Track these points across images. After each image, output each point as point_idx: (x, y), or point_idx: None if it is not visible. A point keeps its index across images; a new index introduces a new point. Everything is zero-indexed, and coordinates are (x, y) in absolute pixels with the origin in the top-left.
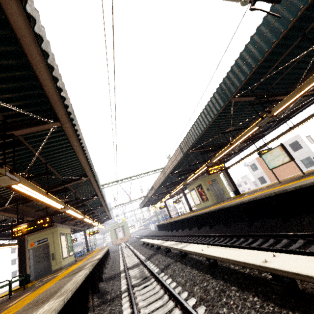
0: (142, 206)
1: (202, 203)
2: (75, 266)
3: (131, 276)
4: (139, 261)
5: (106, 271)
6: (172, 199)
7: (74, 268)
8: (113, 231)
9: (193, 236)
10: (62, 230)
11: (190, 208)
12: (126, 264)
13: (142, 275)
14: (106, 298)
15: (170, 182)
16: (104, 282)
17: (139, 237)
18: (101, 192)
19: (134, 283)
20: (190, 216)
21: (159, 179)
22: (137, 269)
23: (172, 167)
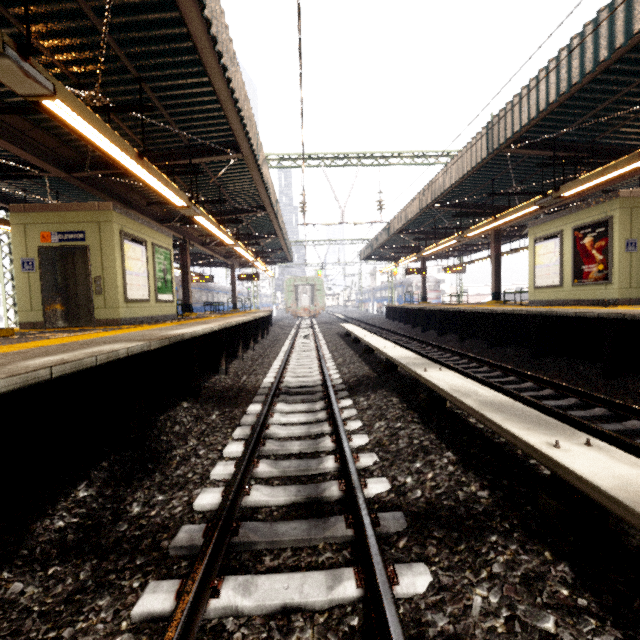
0: (366, 256)
1: (571, 287)
2: (125, 331)
3: (267, 443)
4: (319, 382)
5: (235, 365)
6: (439, 265)
7: (104, 335)
8: (291, 288)
9: (526, 376)
10: (137, 229)
11: (496, 292)
12: (286, 373)
13: (305, 468)
14: (124, 505)
15: (479, 198)
16: (196, 405)
17: (340, 317)
18: (245, 124)
19: (259, 501)
20: (522, 311)
21: (454, 167)
22: (305, 409)
23: (572, 79)
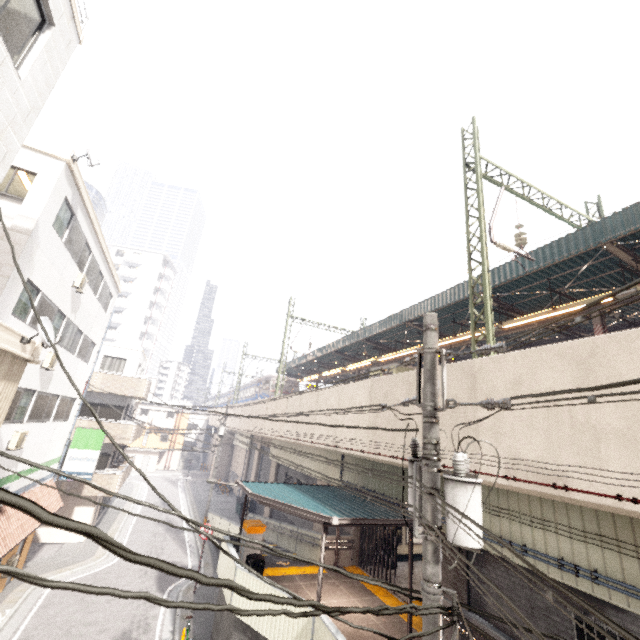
0: None
1: None
2: None
3: None
4: None
5: None
6: None
7: None
8: None
9: None
10: None
11: None
12: None
13: None
14: None
15: None
16: None
17: None
18: None
19: None
20: None
21: None
22: None
23: None
